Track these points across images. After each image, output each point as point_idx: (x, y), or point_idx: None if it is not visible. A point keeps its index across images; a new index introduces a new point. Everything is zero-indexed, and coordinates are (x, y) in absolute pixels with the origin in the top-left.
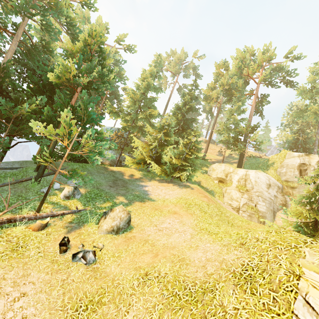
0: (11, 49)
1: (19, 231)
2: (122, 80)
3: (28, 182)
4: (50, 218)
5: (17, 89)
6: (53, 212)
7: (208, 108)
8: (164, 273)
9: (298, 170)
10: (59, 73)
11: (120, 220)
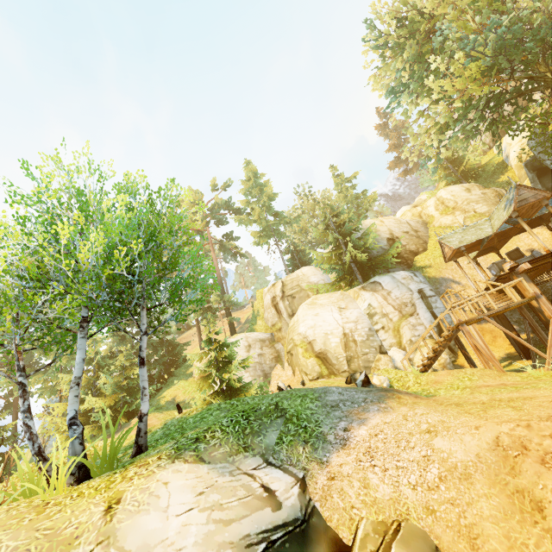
0: None
1: None
2: None
3: None
4: None
5: None
6: None
7: None
8: None
9: (274, 307)
10: None
11: None
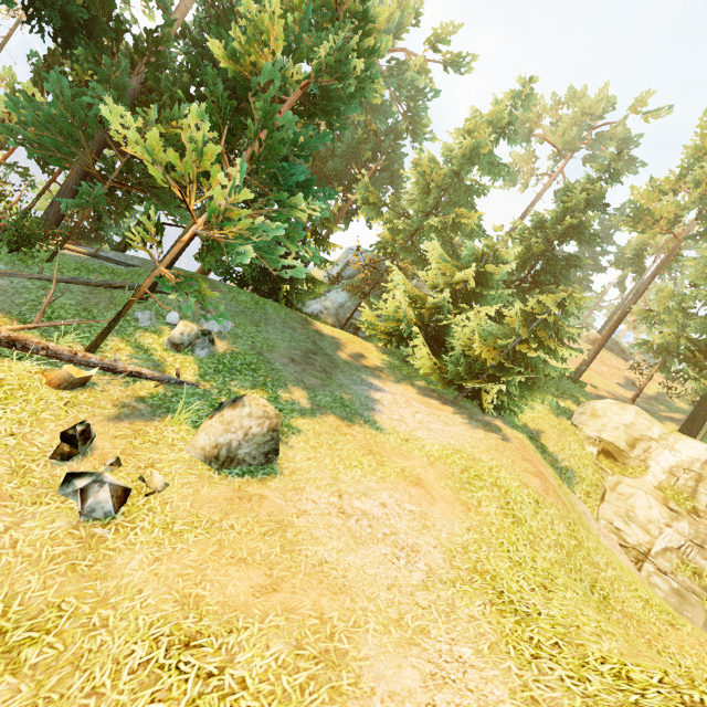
0: (181, 7)
1: (17, 373)
2: (418, 141)
3: (124, 293)
4: (106, 373)
5: (161, 88)
6: (118, 361)
7: (633, 250)
8: (235, 678)
9: None
10: (241, 43)
11: (244, 438)
